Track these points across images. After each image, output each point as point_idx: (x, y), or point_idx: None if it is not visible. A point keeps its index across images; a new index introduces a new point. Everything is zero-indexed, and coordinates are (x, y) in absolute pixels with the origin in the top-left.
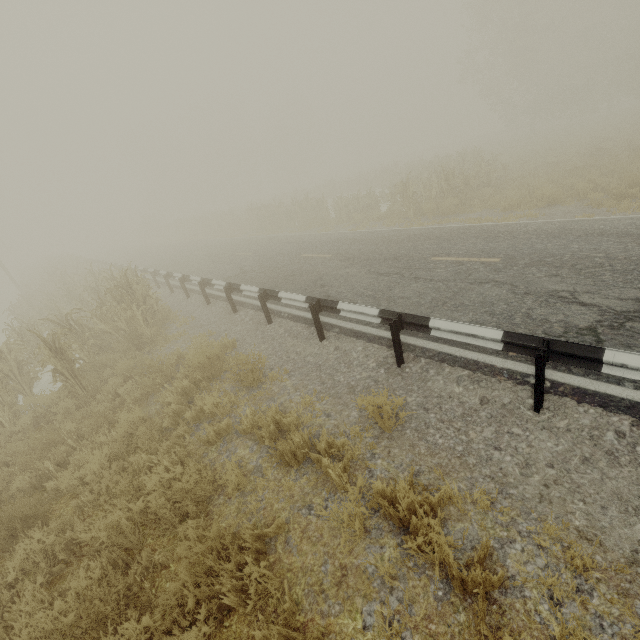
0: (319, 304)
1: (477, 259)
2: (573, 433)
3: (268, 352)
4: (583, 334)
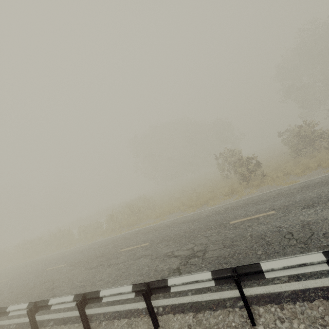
0: (36, 306)
1: (139, 245)
2: None
3: None
4: (175, 272)
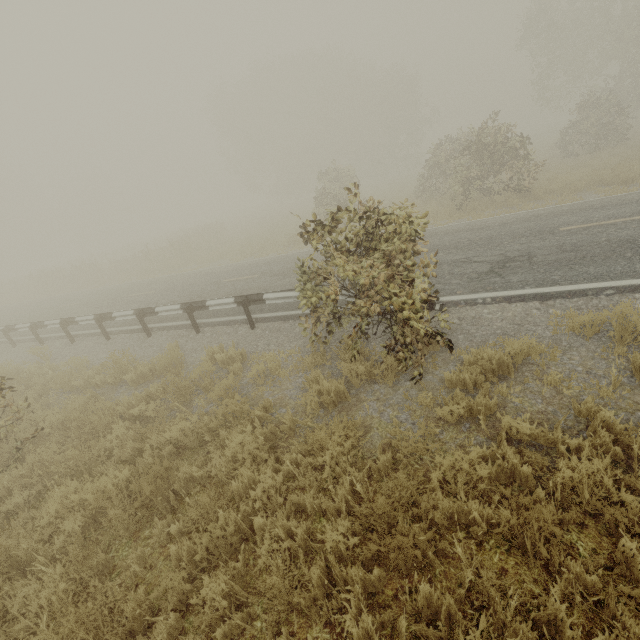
0: (36, 325)
1: (147, 292)
2: (112, 342)
3: (7, 358)
4: None
